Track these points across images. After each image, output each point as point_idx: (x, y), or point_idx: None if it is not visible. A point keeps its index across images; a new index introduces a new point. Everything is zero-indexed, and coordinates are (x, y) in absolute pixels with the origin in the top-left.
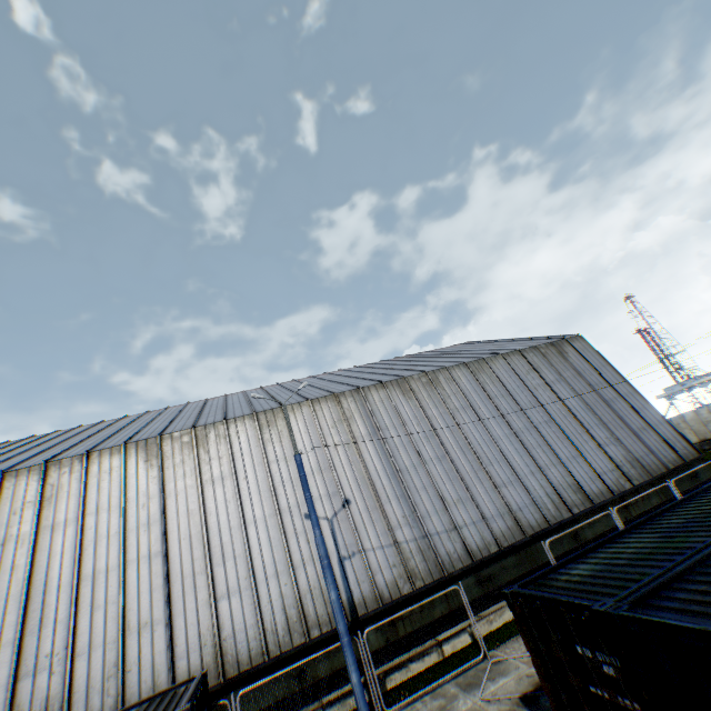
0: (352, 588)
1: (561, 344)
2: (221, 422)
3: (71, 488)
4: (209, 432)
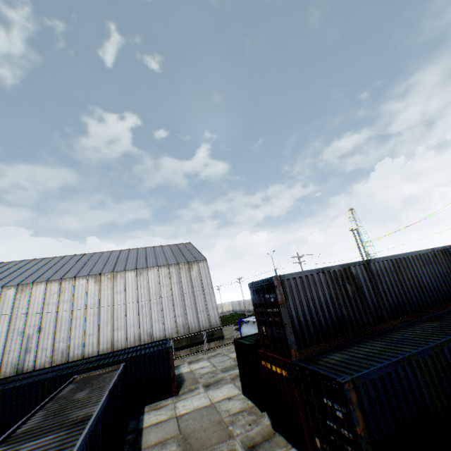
0: (26, 363)
1: (193, 264)
2: (1, 288)
3: None
4: None
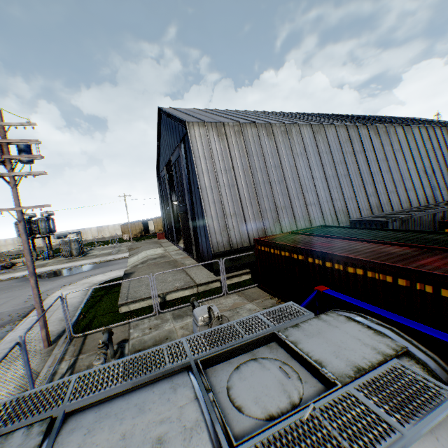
0: (437, 198)
1: None
2: (392, 126)
3: (356, 138)
4: (389, 129)
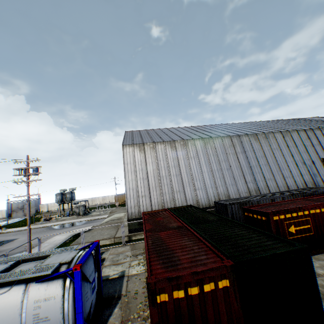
0: (317, 183)
1: None
2: (271, 132)
3: (238, 143)
4: (269, 135)
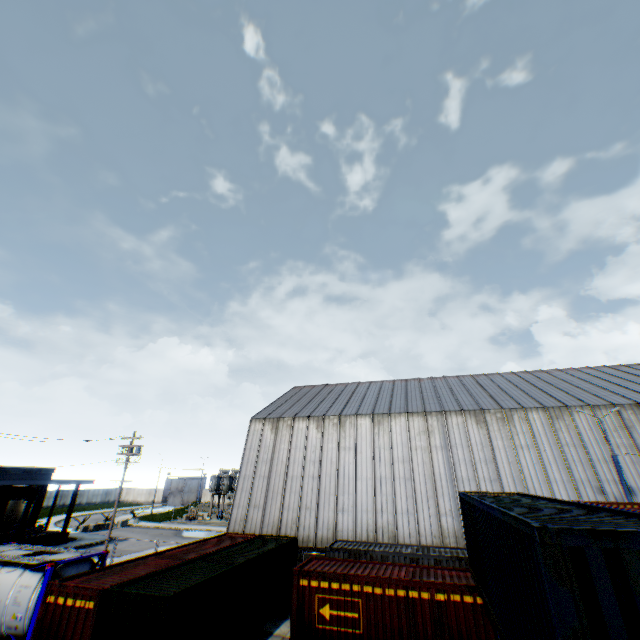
0: None
1: None
2: (520, 409)
3: (439, 429)
4: (513, 414)
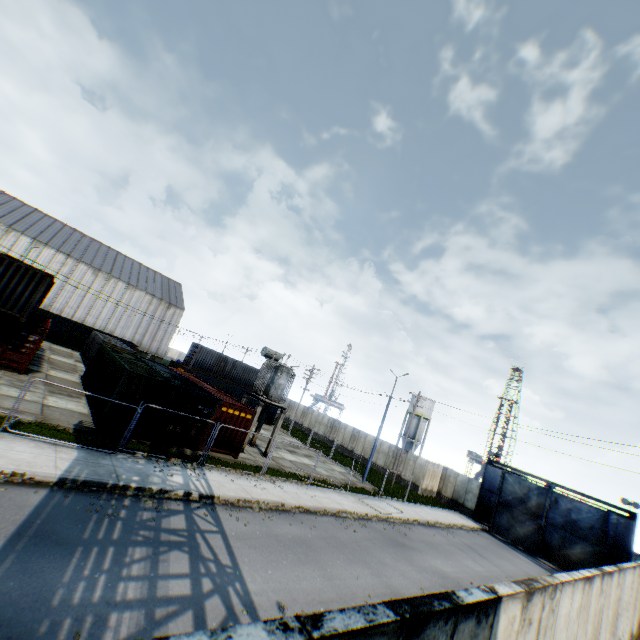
0: None
1: (173, 306)
2: (21, 232)
3: None
4: (14, 232)
